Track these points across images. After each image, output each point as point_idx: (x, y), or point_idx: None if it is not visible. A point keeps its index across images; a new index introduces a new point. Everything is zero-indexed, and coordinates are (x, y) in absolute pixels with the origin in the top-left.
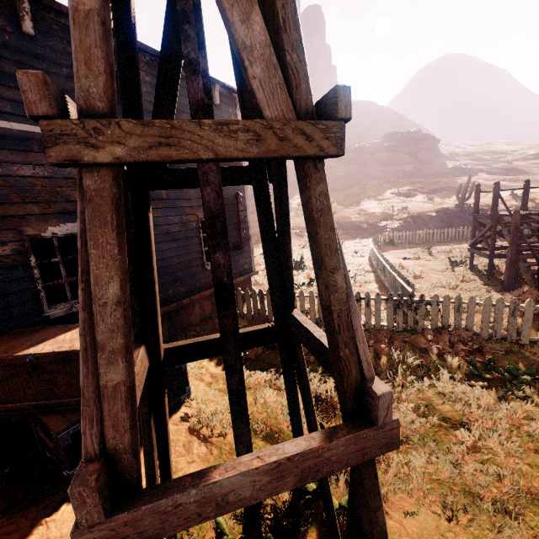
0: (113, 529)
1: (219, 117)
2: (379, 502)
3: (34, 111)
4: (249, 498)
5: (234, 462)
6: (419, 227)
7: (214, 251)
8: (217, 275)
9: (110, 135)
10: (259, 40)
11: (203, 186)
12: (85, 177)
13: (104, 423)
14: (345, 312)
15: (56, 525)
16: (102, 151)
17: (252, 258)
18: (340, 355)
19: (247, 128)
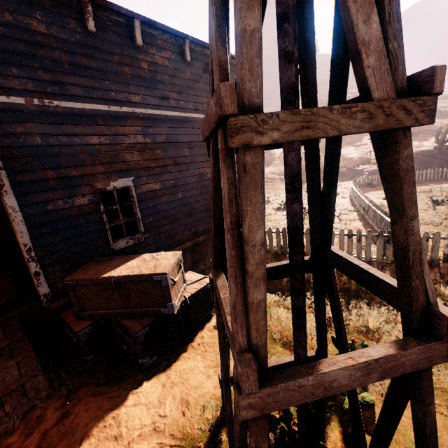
0: (261, 397)
1: None
2: (432, 398)
3: (226, 111)
4: (346, 386)
5: (332, 360)
6: None
7: (292, 202)
8: (293, 221)
9: (271, 124)
10: (375, 35)
11: (288, 152)
12: (245, 155)
13: (250, 327)
14: (418, 251)
15: (143, 395)
16: (265, 136)
17: None
18: (412, 285)
19: (363, 109)
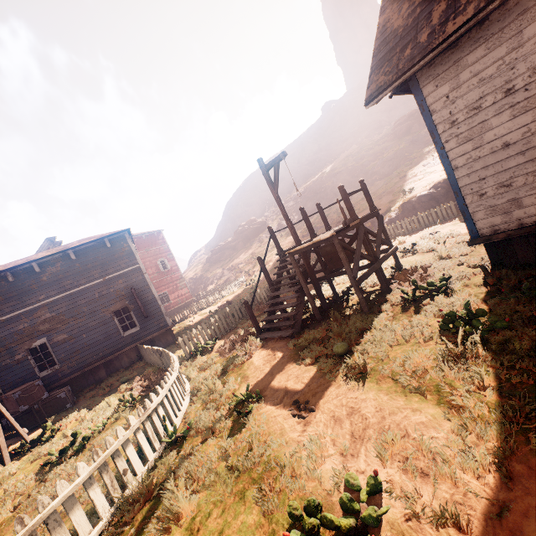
0: None
1: (114, 252)
2: None
3: None
4: None
5: None
6: (406, 215)
7: None
8: None
9: None
10: None
11: None
12: None
13: None
14: None
15: None
16: None
17: (166, 317)
18: None
19: None
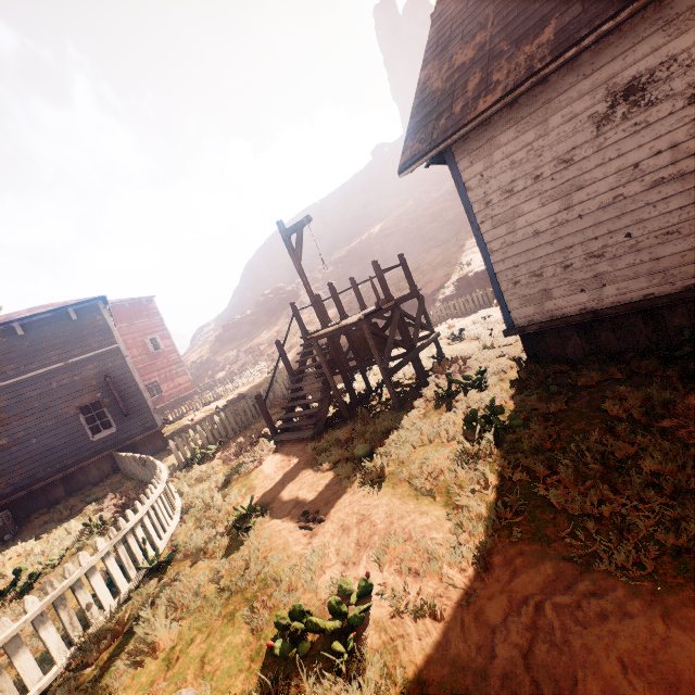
0: None
1: (82, 326)
2: None
3: None
4: None
5: None
6: (462, 294)
7: None
8: None
9: None
10: None
11: None
12: None
13: None
14: None
15: None
16: None
17: (155, 415)
18: None
19: None
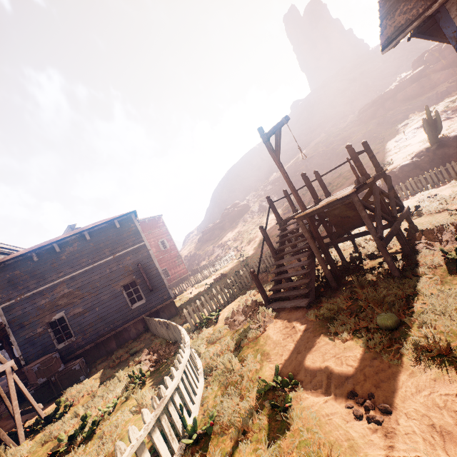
0: None
1: (123, 231)
2: None
3: None
4: None
5: None
6: None
7: None
8: None
9: None
10: None
11: None
12: None
13: None
14: None
15: None
16: None
17: (169, 290)
18: None
19: None
